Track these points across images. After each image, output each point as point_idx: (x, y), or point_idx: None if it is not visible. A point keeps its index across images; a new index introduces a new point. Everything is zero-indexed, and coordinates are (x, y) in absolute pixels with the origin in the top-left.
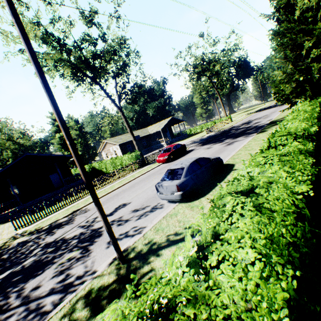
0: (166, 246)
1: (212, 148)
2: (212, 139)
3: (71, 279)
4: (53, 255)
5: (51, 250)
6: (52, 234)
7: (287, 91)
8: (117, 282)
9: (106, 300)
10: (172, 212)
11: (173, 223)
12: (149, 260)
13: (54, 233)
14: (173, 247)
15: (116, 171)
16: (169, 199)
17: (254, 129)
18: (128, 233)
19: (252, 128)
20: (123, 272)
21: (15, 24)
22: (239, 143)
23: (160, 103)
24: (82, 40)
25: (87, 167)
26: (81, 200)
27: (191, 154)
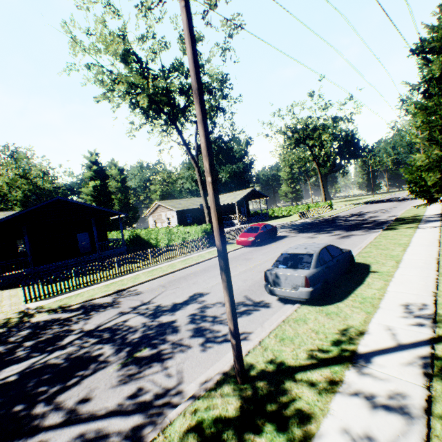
0: (310, 366)
1: (318, 238)
2: (312, 227)
3: (149, 394)
4: (102, 349)
5: (96, 342)
6: (90, 318)
7: (428, 181)
8: (243, 412)
9: (235, 441)
10: (295, 316)
11: (305, 332)
12: (289, 385)
13: (94, 317)
14: (325, 370)
15: (177, 245)
16: (287, 296)
17: (374, 223)
18: (227, 336)
19: (370, 222)
20: (248, 397)
21: (182, 9)
22: (360, 238)
23: (238, 167)
24: (172, 68)
25: (127, 233)
26: (125, 277)
27: (286, 241)
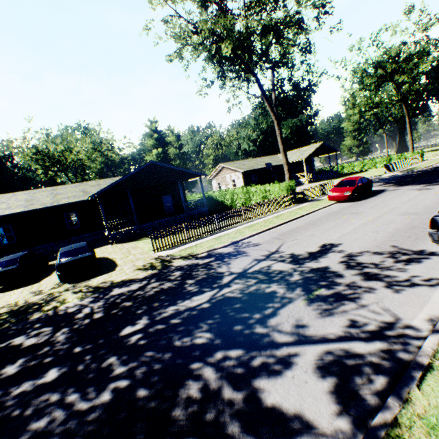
0: None
1: (435, 189)
2: (413, 180)
3: (370, 326)
4: (270, 288)
5: (257, 282)
6: (229, 264)
7: None
8: None
9: None
10: None
11: None
12: None
13: (232, 263)
14: None
15: (265, 203)
16: None
17: None
18: (412, 281)
19: None
20: None
21: None
22: None
23: (300, 121)
24: (257, 2)
25: (199, 196)
26: (227, 231)
27: (390, 195)
